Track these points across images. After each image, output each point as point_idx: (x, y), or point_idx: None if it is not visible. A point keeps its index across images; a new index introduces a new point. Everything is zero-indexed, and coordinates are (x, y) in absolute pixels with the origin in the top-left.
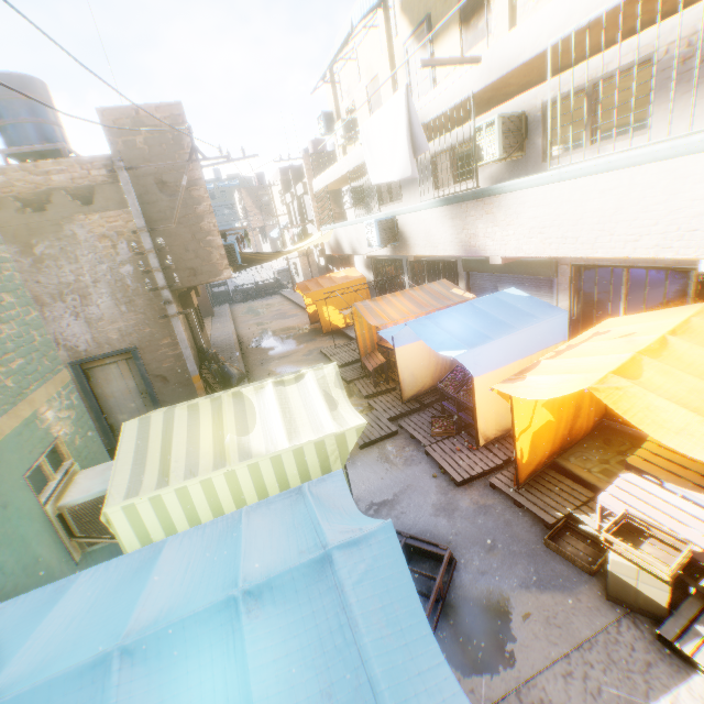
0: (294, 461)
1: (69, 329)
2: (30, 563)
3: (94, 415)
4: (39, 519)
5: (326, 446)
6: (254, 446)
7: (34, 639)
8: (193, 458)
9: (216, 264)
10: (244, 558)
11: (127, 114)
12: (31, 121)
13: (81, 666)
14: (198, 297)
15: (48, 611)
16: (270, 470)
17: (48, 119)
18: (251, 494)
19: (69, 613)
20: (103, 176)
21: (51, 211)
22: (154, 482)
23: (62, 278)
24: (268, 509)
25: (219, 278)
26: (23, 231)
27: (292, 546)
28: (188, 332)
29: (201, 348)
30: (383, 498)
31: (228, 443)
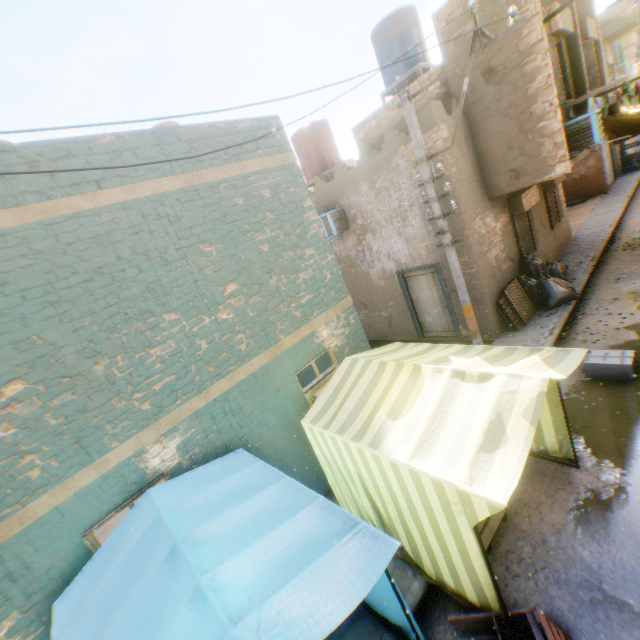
0: (411, 479)
1: (395, 246)
2: (286, 425)
3: (409, 312)
4: (298, 401)
5: (445, 490)
6: (390, 436)
7: (204, 490)
8: (353, 415)
9: (545, 159)
10: (243, 552)
11: (457, 4)
12: (397, 57)
13: (170, 532)
14: (587, 171)
15: (229, 475)
16: (390, 469)
17: (410, 45)
18: (378, 476)
19: (226, 486)
20: (437, 89)
21: (383, 150)
22: (327, 419)
23: (390, 205)
24: (326, 517)
25: (547, 177)
26: (369, 171)
27: (266, 579)
28: (508, 241)
29: (524, 257)
30: (623, 595)
31: (374, 420)
